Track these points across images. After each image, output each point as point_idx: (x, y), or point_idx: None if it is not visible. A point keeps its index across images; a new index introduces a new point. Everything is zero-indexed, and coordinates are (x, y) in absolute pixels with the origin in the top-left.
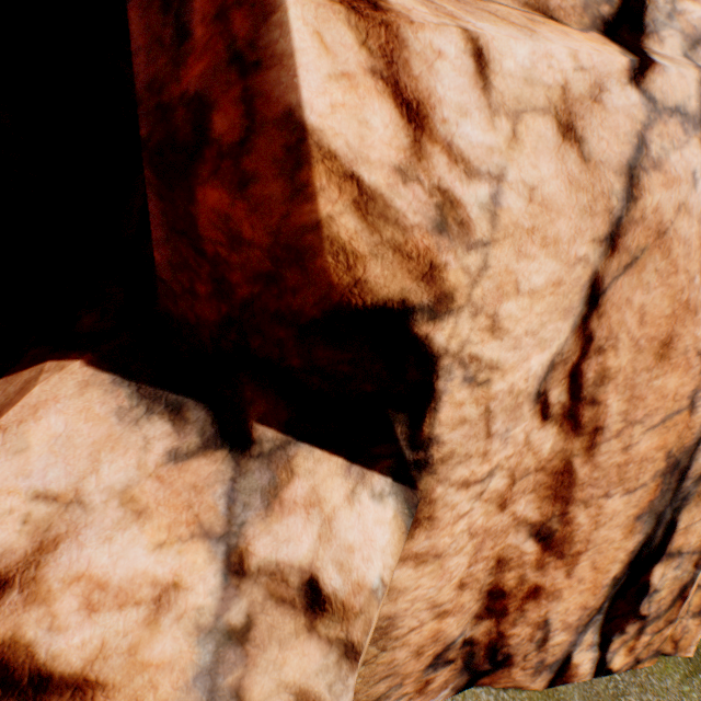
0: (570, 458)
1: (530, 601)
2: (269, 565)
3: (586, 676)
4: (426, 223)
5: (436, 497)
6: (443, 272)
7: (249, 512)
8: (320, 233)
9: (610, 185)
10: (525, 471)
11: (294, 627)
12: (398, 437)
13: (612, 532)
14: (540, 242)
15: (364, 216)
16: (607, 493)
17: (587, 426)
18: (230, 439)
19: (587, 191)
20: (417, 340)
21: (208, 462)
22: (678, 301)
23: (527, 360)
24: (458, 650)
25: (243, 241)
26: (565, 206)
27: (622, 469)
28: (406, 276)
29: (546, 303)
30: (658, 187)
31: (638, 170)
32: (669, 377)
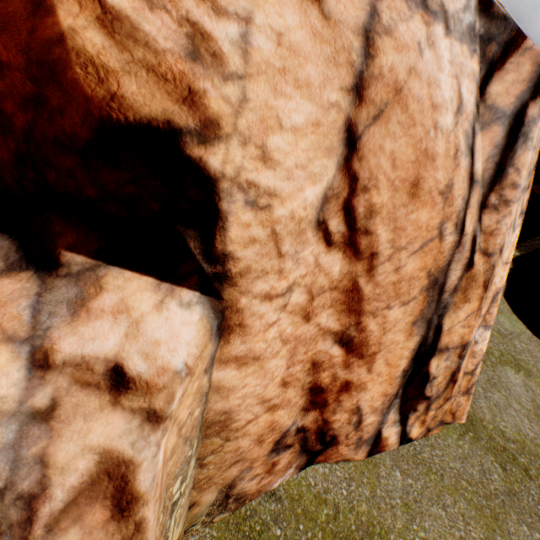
0: (356, 279)
1: (344, 394)
2: (75, 359)
3: (394, 445)
4: (179, 50)
5: (243, 307)
6: (203, 98)
7: (55, 319)
8: (66, 46)
9: (350, 42)
10: (321, 289)
11: (99, 403)
12: (193, 252)
13: (397, 336)
14: (294, 84)
15: (111, 34)
16: (388, 306)
17: (365, 252)
18: (36, 263)
19: (330, 44)
20: (192, 162)
21: (12, 282)
22: (419, 150)
23: (302, 191)
24: (294, 436)
25: (3, 65)
26: (312, 54)
27: (397, 286)
28: (167, 98)
29: (309, 141)
30: (391, 50)
31: (372, 33)
32: (421, 212)
